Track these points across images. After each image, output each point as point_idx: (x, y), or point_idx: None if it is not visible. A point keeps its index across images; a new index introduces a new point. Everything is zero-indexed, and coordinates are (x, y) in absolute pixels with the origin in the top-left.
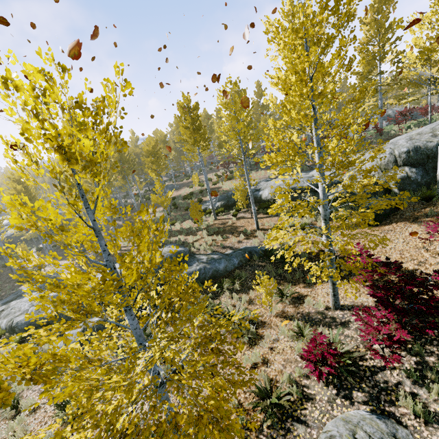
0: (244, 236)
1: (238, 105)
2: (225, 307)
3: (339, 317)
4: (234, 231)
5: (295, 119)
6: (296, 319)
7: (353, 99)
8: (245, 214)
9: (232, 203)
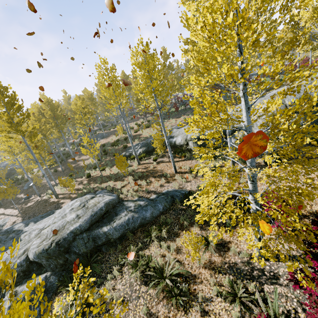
0: (165, 179)
1: (150, 65)
2: (155, 258)
3: (267, 269)
4: (155, 175)
5: (226, 75)
6: (227, 277)
7: (281, 51)
8: (164, 158)
9: (151, 149)
